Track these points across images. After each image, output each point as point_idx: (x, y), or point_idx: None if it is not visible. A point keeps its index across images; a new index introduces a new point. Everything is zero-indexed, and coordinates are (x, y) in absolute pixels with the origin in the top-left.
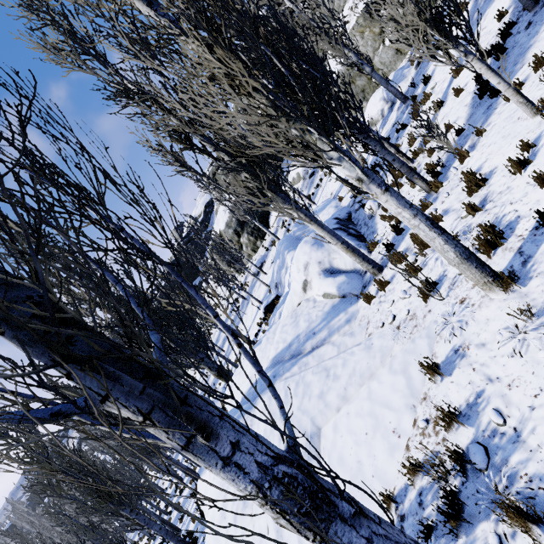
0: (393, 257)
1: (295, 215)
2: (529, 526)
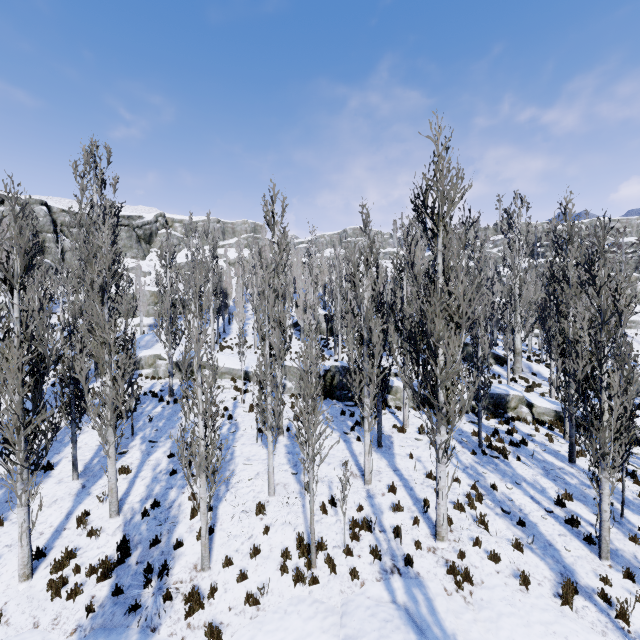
0: (221, 348)
1: (212, 319)
2: None
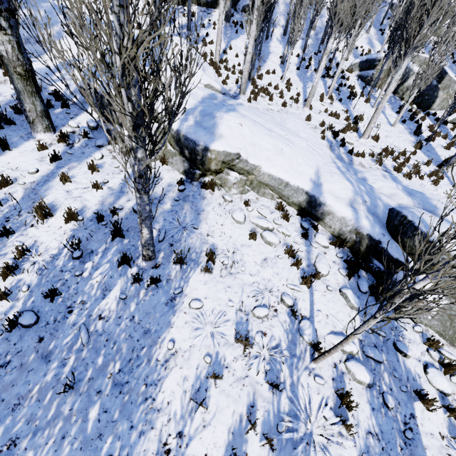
0: (254, 91)
1: (254, 26)
2: (344, 132)
